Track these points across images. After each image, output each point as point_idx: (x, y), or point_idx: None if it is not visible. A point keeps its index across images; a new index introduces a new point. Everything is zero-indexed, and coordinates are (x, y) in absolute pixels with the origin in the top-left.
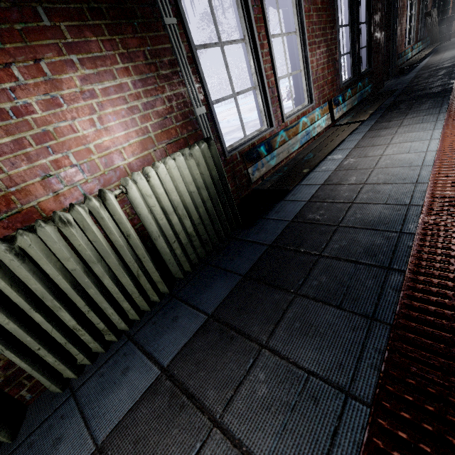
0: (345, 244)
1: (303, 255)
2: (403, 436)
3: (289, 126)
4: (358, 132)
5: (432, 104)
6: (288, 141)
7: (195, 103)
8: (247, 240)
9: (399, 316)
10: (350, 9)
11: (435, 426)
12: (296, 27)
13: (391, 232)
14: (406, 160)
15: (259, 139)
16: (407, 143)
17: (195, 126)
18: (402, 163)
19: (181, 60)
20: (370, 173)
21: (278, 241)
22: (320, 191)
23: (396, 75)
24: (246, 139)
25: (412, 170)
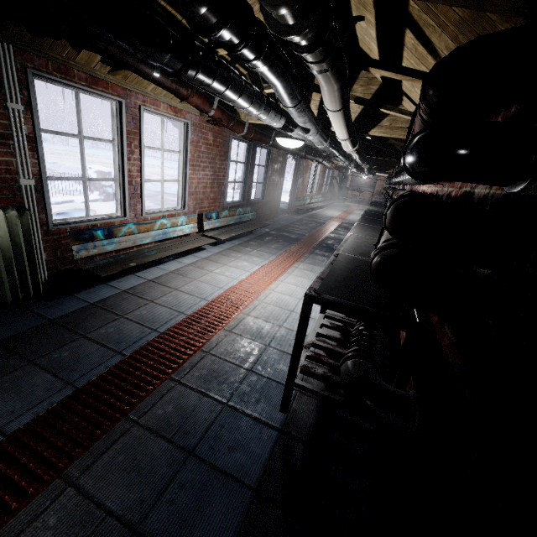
0: (111, 331)
1: (70, 333)
2: (10, 451)
3: (143, 222)
4: (221, 247)
5: (280, 246)
6: (138, 234)
7: (24, 174)
8: (34, 311)
9: (89, 383)
10: (247, 153)
11: (38, 444)
12: (181, 149)
13: (150, 328)
14: (218, 280)
15: (105, 223)
16: (234, 268)
17: (15, 192)
18: (214, 282)
19: (18, 136)
20: (189, 282)
21: (62, 318)
22: (141, 285)
23: (294, 212)
24: (87, 219)
25: (213, 289)
